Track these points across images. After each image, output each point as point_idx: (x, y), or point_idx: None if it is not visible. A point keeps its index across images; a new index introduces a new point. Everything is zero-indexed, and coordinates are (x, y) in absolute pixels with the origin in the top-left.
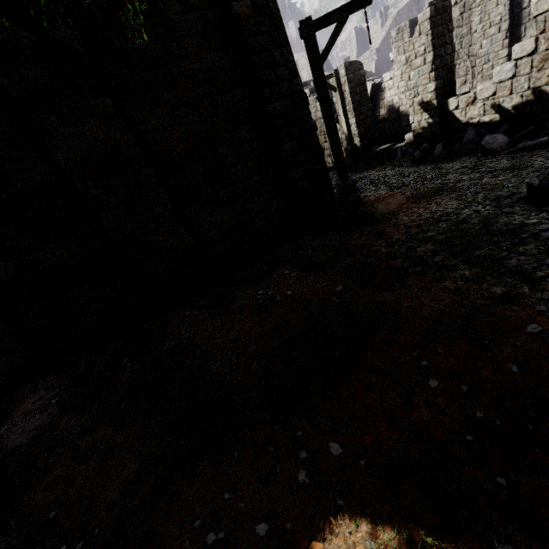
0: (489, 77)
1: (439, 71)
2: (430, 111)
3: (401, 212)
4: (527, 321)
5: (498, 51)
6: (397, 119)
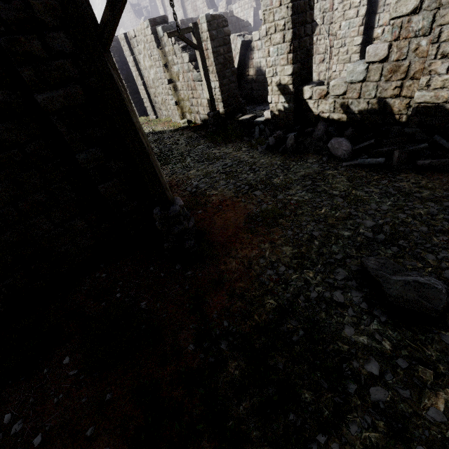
0: (343, 62)
1: (297, 53)
2: (286, 95)
3: (234, 247)
4: None
5: (354, 37)
6: (264, 83)
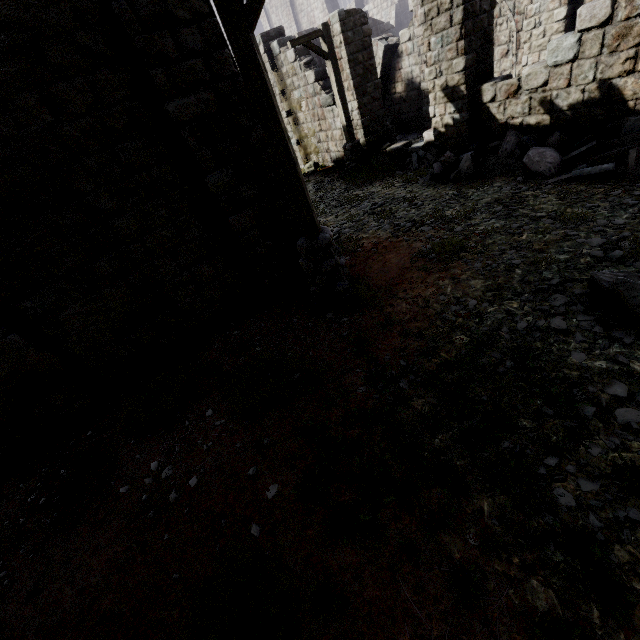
0: (539, 49)
1: (471, 39)
2: (456, 101)
3: (401, 288)
4: None
5: (554, 10)
6: (418, 100)
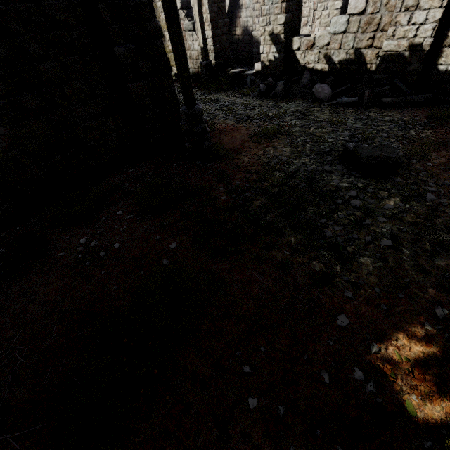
0: (325, 25)
1: (290, 4)
2: (277, 44)
3: (243, 150)
4: (338, 309)
5: (335, 1)
6: (250, 44)
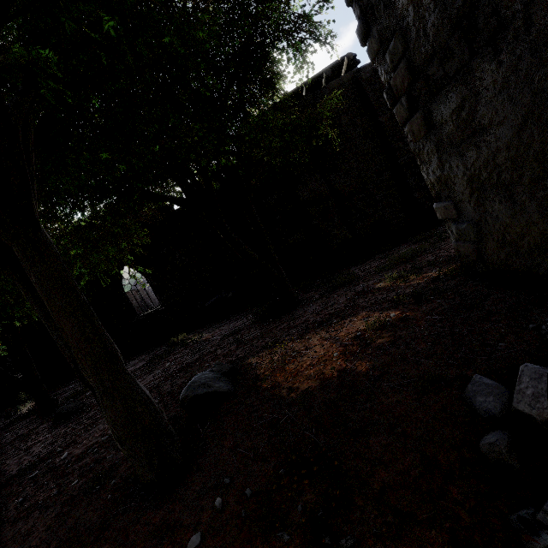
0: None
1: None
2: None
3: None
4: None
5: None
6: None
